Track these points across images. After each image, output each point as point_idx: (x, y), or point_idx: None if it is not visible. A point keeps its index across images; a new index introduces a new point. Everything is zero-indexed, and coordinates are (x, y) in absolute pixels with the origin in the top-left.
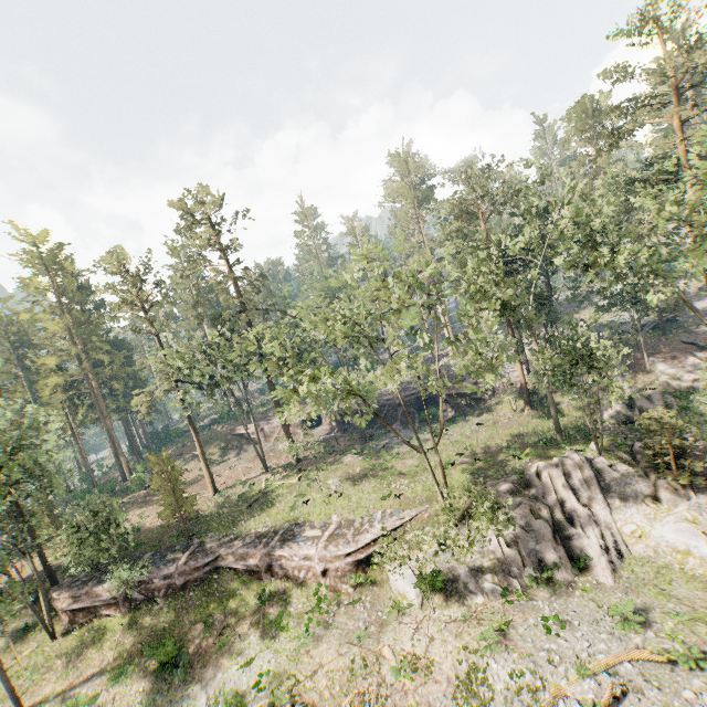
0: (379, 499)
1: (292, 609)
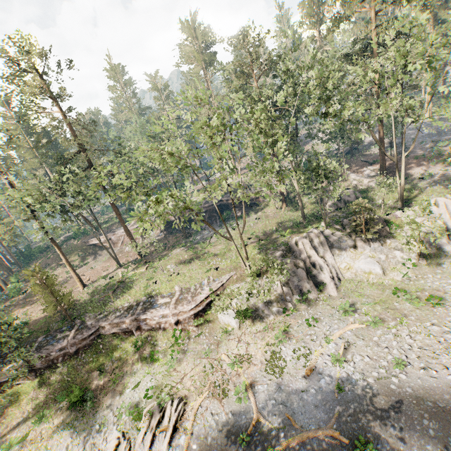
0: (204, 273)
1: (159, 348)
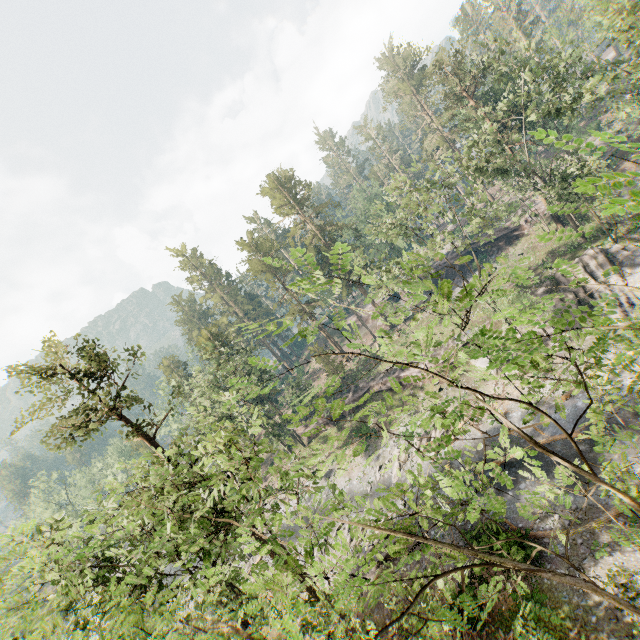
0: (455, 328)
1: (421, 398)
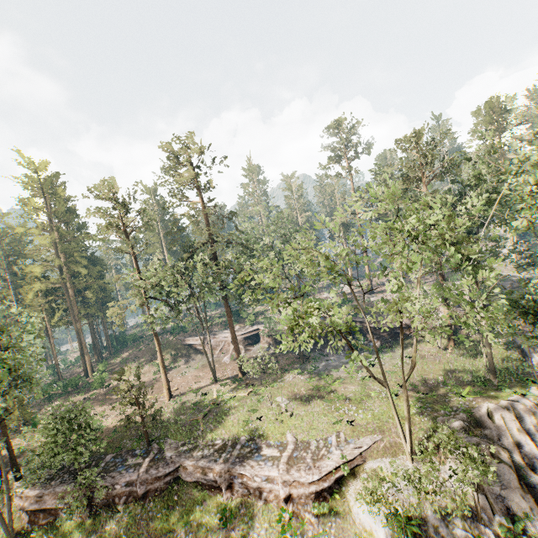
0: (332, 424)
1: (255, 534)
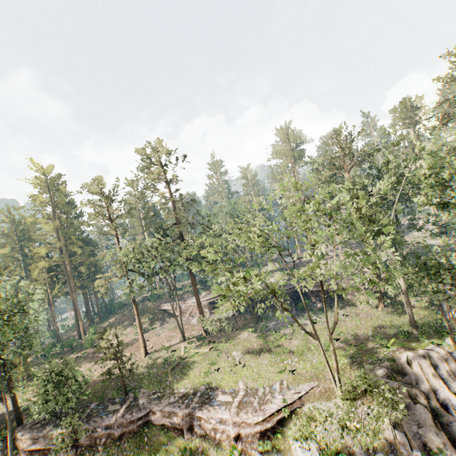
0: (276, 373)
1: None
